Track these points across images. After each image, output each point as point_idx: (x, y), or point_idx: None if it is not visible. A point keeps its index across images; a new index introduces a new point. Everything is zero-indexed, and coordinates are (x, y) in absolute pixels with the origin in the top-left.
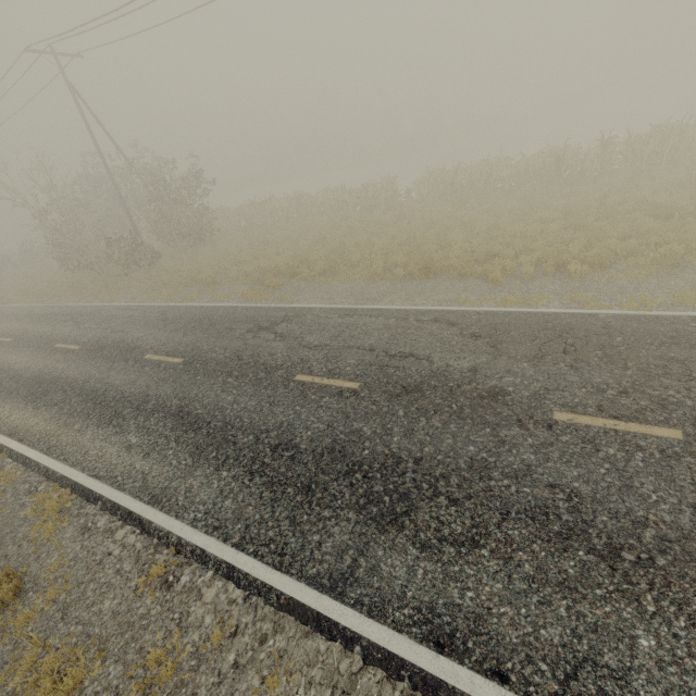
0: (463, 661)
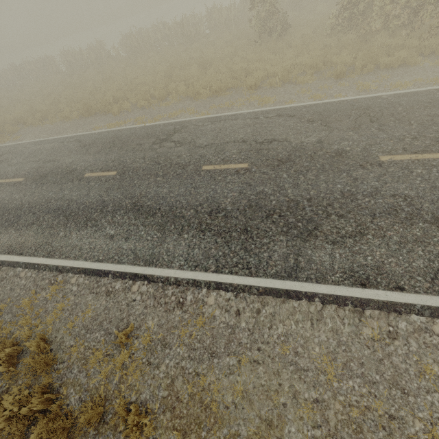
0: (13, 254)
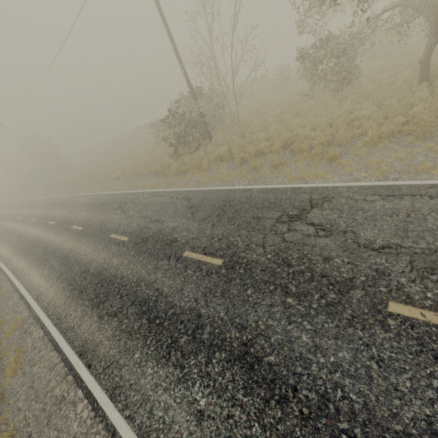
0: None
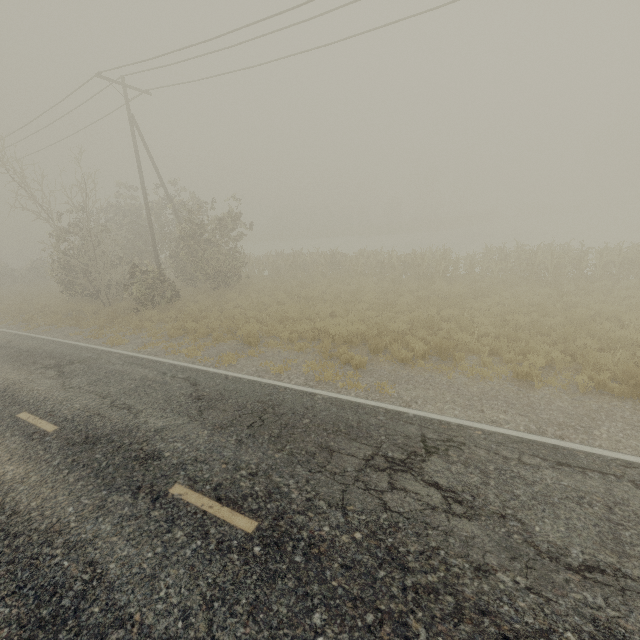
0: None
